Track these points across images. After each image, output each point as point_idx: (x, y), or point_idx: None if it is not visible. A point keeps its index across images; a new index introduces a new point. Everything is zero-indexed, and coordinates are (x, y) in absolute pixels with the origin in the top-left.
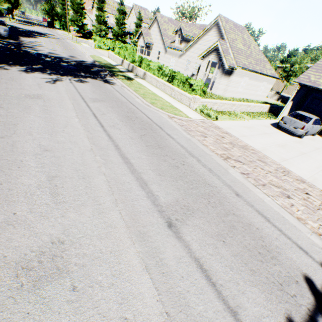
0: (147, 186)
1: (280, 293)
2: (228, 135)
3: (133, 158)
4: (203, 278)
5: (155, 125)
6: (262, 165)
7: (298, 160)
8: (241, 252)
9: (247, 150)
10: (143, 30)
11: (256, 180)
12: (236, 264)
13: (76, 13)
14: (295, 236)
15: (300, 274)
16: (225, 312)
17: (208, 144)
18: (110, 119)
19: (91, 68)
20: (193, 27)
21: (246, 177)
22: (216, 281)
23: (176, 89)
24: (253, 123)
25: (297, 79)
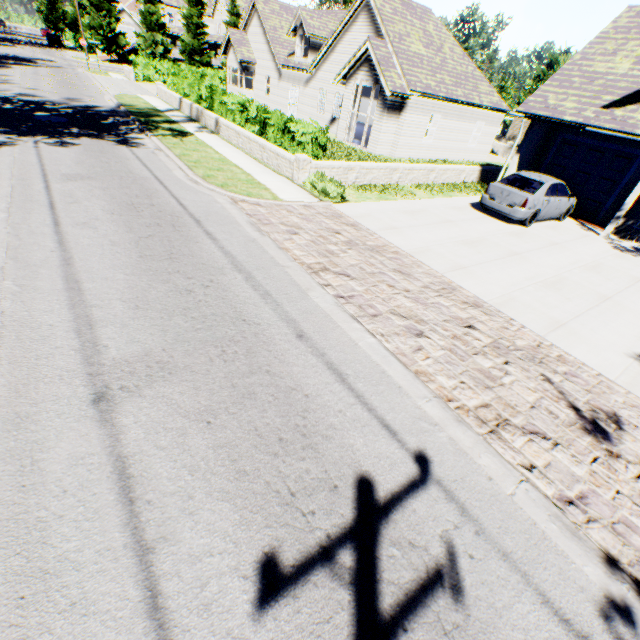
0: (92, 331)
1: (281, 510)
2: (353, 228)
3: (93, 280)
4: (113, 492)
5: (188, 217)
6: (397, 279)
7: (492, 267)
8: (238, 440)
9: (380, 254)
10: (231, 34)
11: (362, 308)
12: (210, 463)
13: (98, 12)
14: (388, 406)
15: (352, 474)
16: (124, 550)
17: (293, 247)
18: (86, 211)
19: (104, 119)
20: (328, 19)
21: (344, 303)
22: (141, 495)
23: (269, 146)
24: (431, 204)
25: (522, 105)
